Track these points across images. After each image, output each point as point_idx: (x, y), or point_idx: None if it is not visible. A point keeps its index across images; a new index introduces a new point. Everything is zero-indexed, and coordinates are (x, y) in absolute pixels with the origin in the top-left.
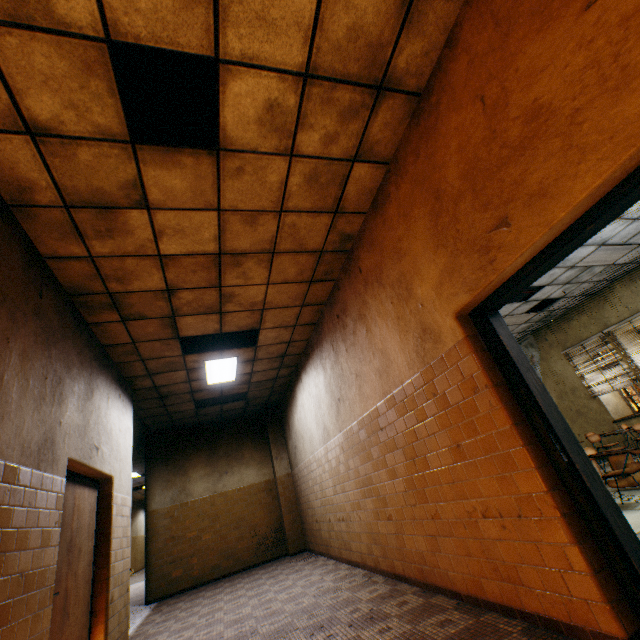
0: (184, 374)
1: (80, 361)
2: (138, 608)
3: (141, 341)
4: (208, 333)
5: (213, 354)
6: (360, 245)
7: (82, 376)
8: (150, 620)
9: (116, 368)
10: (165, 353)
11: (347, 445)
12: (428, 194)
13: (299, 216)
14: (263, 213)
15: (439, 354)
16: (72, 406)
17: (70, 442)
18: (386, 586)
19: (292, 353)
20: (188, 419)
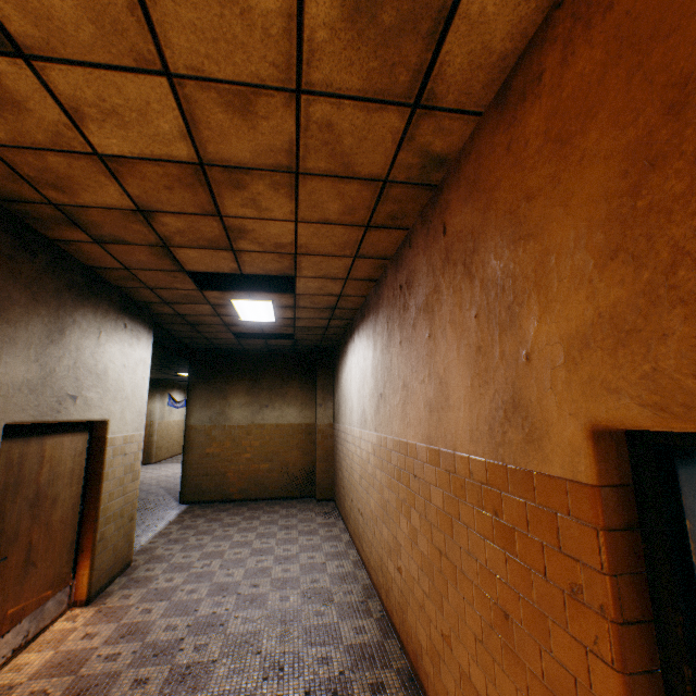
0: (209, 308)
1: (30, 296)
2: (172, 504)
3: (136, 268)
4: (224, 271)
5: (239, 294)
6: (455, 181)
7: (36, 315)
8: (168, 532)
9: (118, 293)
10: (175, 285)
11: (378, 452)
12: (649, 88)
13: (338, 106)
14: (262, 91)
15: (527, 466)
16: (12, 359)
17: (9, 405)
18: (376, 631)
19: (345, 307)
20: (231, 345)
